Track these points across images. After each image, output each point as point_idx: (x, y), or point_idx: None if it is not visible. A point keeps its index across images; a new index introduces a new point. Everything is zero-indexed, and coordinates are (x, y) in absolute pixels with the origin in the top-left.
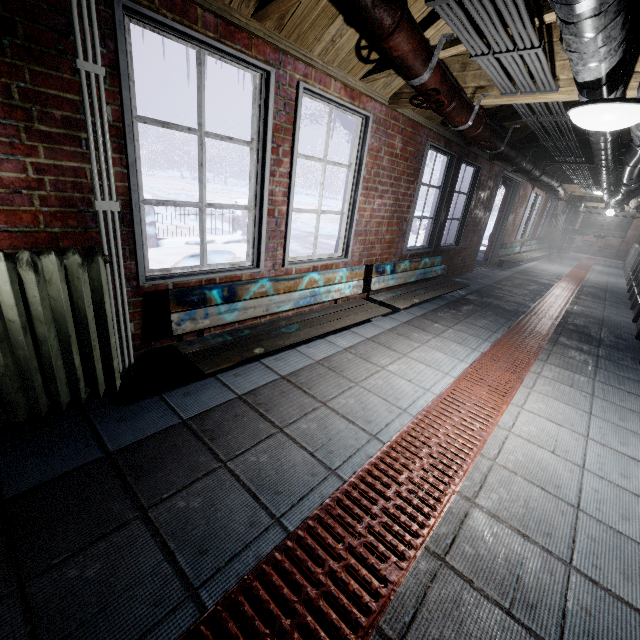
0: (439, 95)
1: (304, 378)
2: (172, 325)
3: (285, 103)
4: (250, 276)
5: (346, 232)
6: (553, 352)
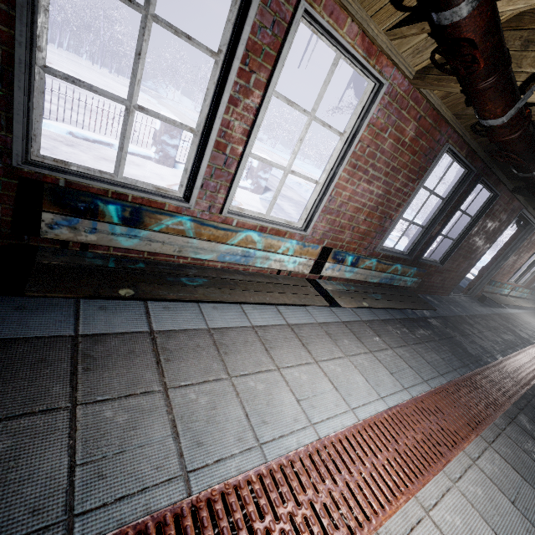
0: (475, 49)
1: (174, 343)
2: (41, 225)
3: (275, 20)
4: (176, 208)
5: (314, 204)
6: (505, 433)
